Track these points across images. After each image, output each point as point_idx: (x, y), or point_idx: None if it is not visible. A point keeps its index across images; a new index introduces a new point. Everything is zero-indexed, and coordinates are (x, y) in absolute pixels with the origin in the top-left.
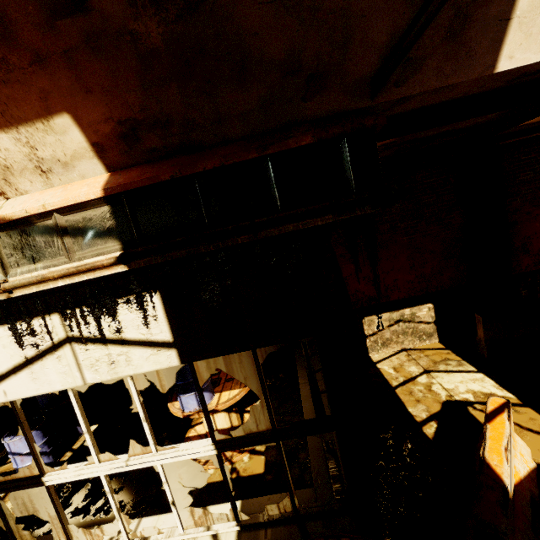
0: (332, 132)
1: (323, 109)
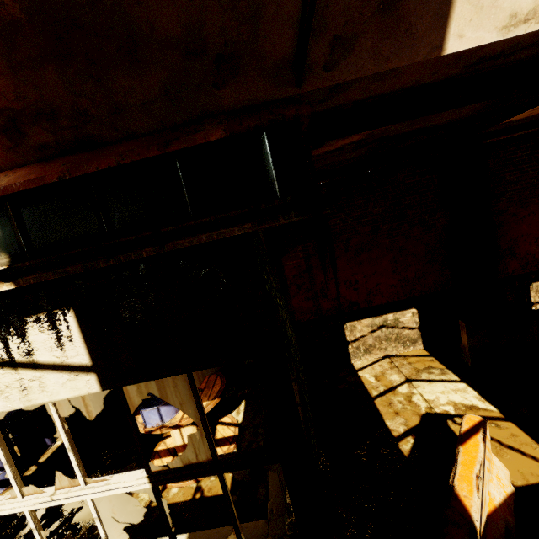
0: (247, 125)
1: (242, 98)
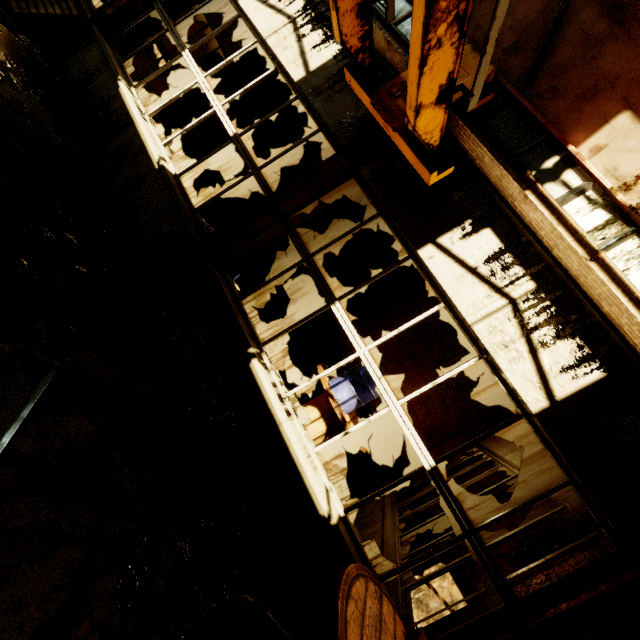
0: None
1: None
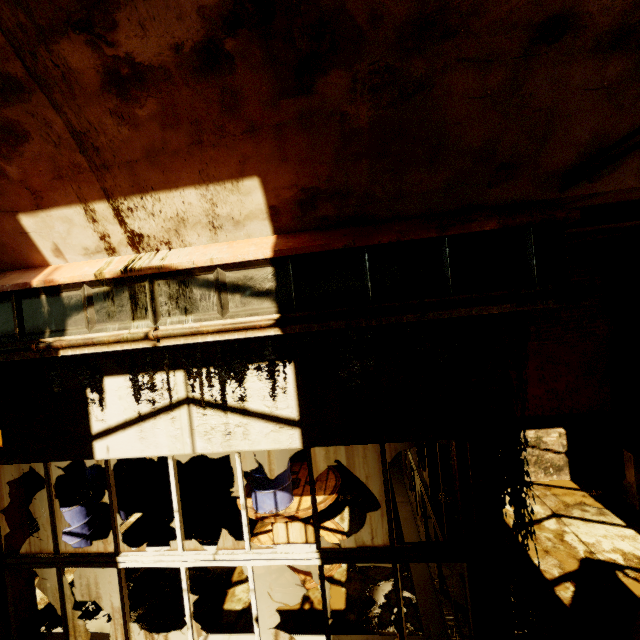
0: (520, 221)
1: (507, 196)
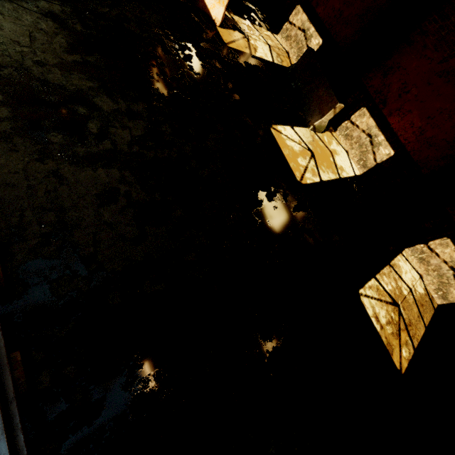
0: None
1: None
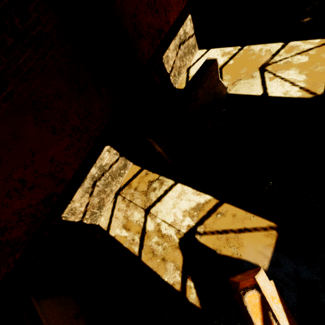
0: None
1: None
